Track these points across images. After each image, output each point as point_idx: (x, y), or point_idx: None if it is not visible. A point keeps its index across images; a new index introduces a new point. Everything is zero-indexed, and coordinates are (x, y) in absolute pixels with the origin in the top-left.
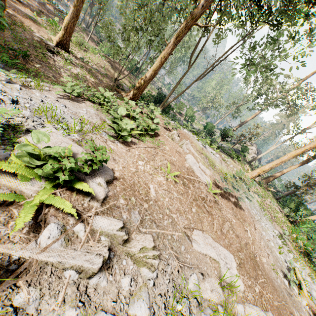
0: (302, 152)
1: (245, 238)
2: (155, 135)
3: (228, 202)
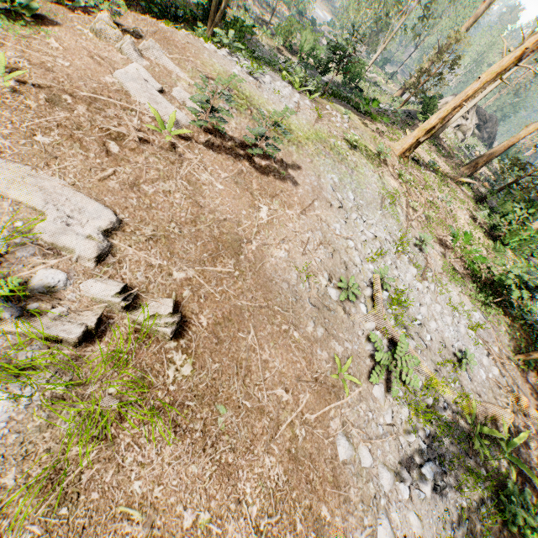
0: (517, 59)
1: (231, 214)
2: (42, 24)
3: (233, 160)
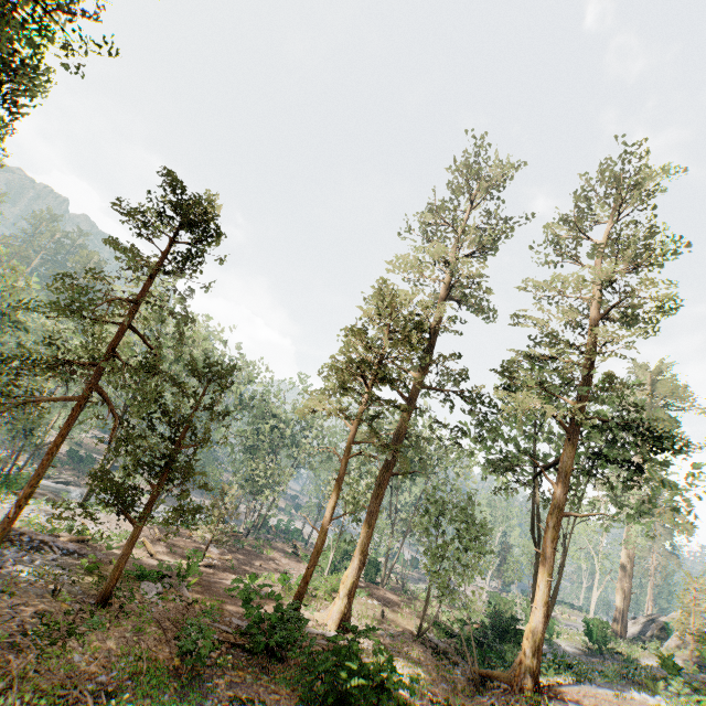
0: None
1: None
2: None
3: None
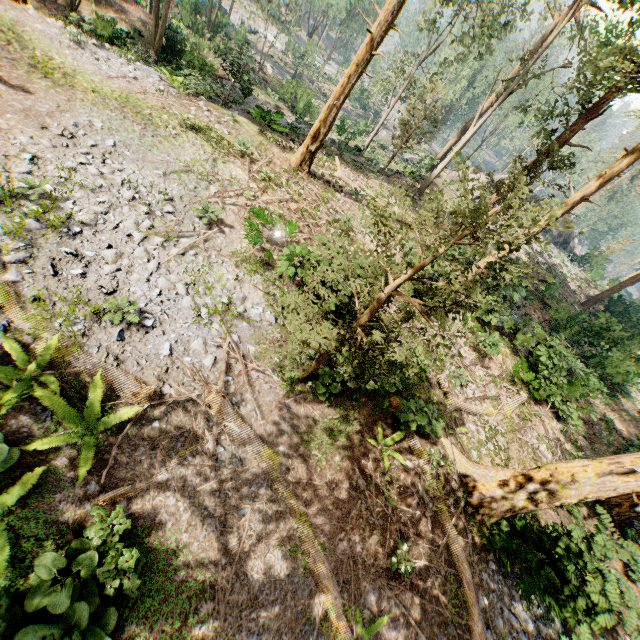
0: (370, 47)
1: None
2: None
3: None
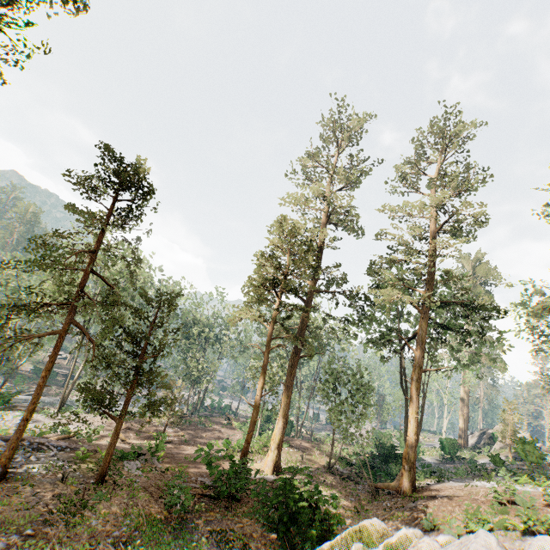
0: None
1: None
2: None
3: None
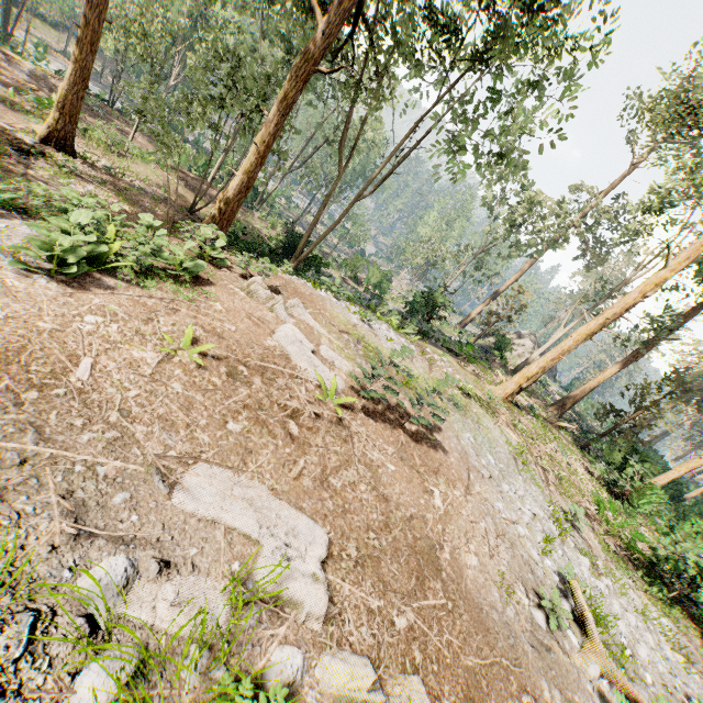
0: (602, 326)
1: (413, 507)
2: (199, 283)
3: (390, 429)
